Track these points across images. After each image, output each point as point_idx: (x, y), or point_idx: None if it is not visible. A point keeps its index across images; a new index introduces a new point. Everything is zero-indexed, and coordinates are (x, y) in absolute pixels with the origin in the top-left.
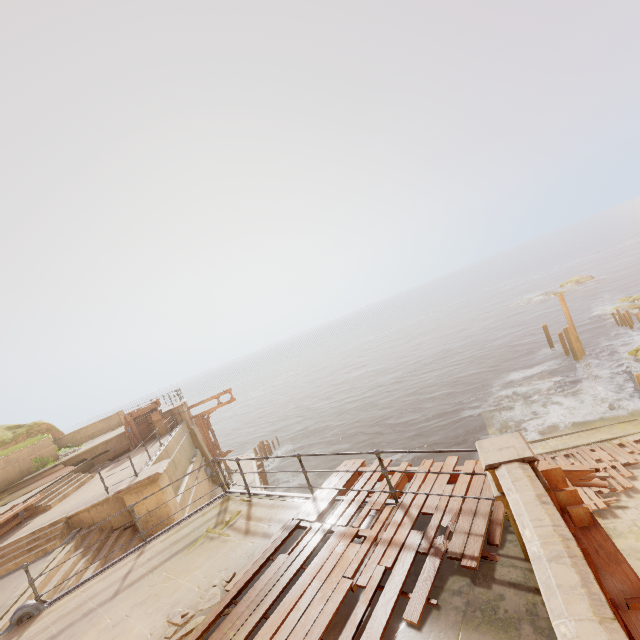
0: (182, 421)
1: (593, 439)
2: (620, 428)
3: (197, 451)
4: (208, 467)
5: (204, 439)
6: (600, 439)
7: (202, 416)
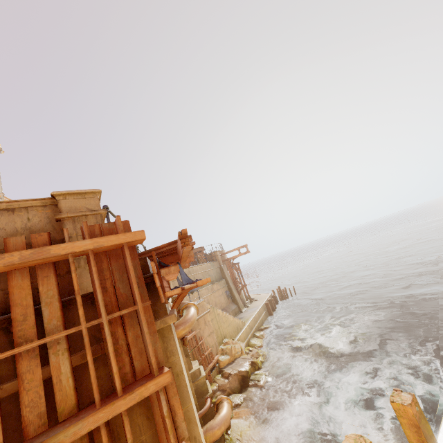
0: (215, 260)
1: None
2: None
3: (222, 279)
4: (228, 290)
5: (230, 274)
6: None
7: (229, 260)
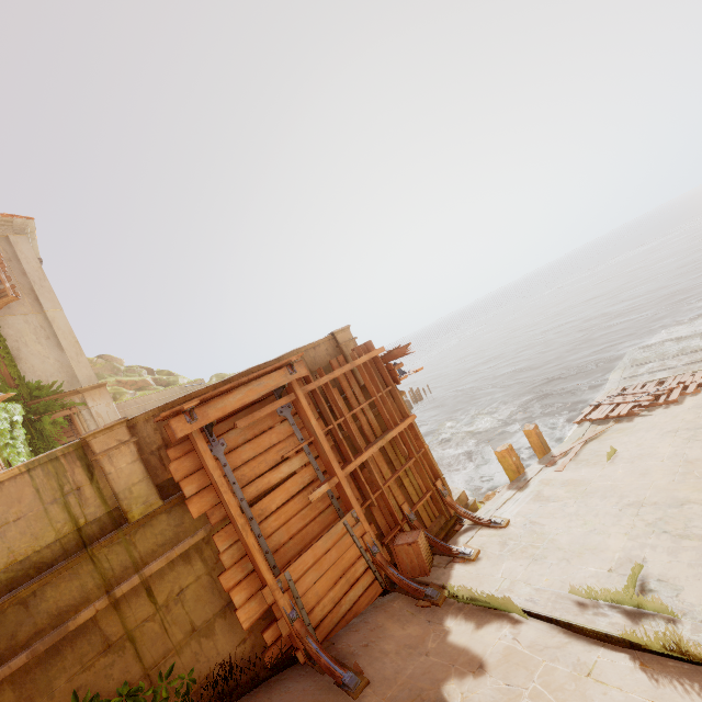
0: None
1: None
2: None
3: None
4: None
5: None
6: None
7: None
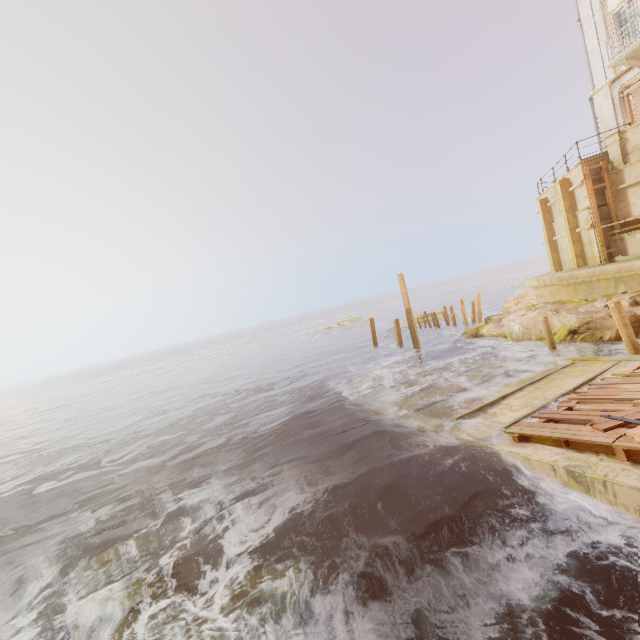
0: None
1: (566, 385)
2: (575, 371)
3: None
4: None
5: None
6: (575, 383)
7: None
